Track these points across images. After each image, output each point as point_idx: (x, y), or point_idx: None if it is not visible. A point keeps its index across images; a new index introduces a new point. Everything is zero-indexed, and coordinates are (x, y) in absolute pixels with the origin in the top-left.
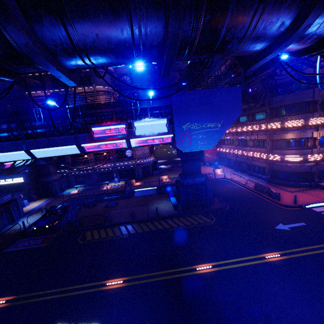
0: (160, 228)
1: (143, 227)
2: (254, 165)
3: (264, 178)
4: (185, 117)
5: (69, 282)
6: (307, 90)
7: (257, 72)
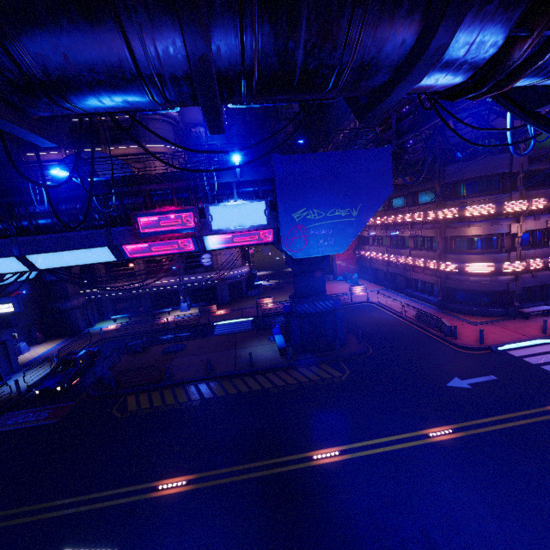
0: (255, 388)
1: (227, 387)
2: (417, 280)
3: (432, 302)
4: (297, 198)
5: (93, 486)
6: (501, 155)
7: (418, 124)
